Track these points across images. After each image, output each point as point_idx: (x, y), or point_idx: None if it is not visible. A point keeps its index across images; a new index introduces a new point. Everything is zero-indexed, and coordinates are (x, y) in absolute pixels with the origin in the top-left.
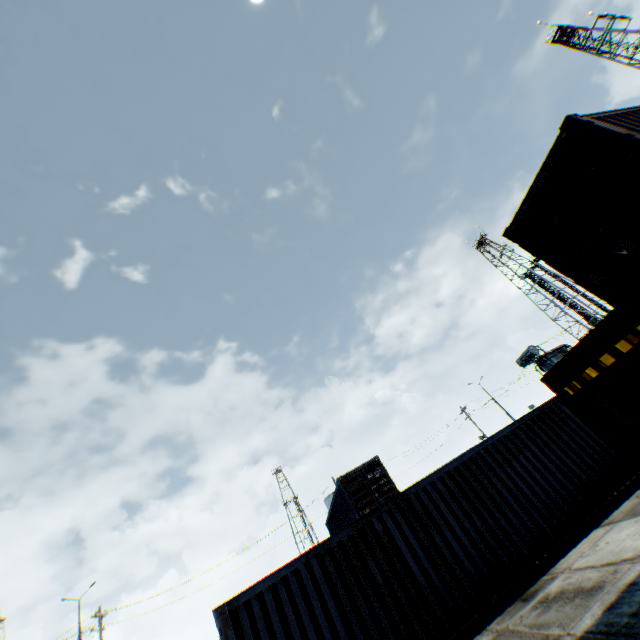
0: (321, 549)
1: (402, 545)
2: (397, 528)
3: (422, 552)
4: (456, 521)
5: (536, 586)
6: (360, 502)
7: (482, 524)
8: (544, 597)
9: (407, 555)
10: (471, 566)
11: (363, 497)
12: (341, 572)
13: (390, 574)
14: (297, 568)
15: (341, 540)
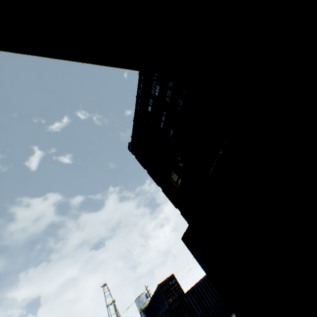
0: (169, 309)
1: (194, 305)
2: (191, 299)
3: (200, 307)
4: (208, 296)
5: (232, 315)
6: (167, 295)
7: (216, 296)
8: (234, 316)
9: (195, 309)
10: (214, 310)
11: (168, 293)
12: (176, 316)
13: (191, 316)
14: (163, 316)
15: (175, 305)
